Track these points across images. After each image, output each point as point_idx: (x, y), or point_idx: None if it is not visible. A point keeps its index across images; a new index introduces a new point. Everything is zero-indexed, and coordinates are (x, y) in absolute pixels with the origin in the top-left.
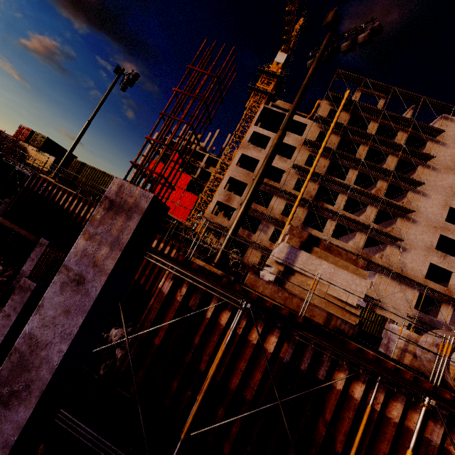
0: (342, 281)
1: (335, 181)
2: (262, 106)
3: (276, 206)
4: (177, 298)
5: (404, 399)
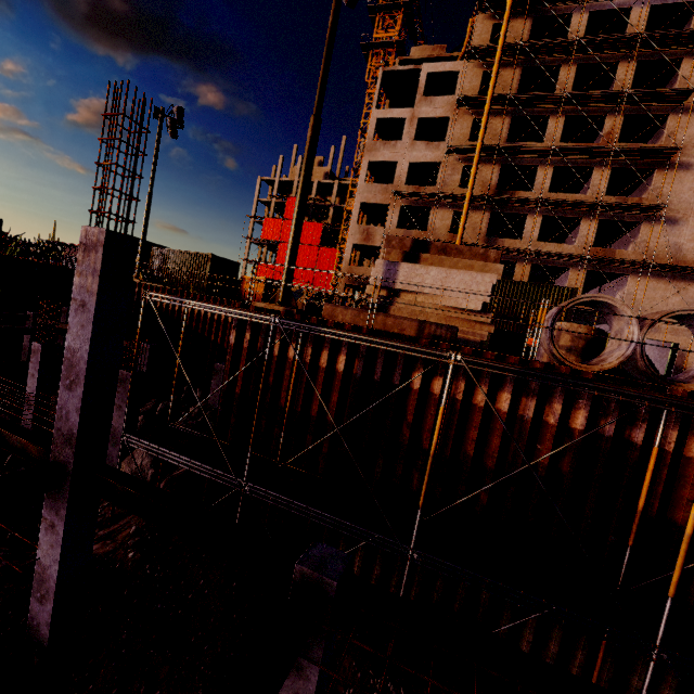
0: (458, 284)
1: (524, 149)
2: (381, 73)
3: (439, 223)
4: (244, 345)
5: (488, 381)
